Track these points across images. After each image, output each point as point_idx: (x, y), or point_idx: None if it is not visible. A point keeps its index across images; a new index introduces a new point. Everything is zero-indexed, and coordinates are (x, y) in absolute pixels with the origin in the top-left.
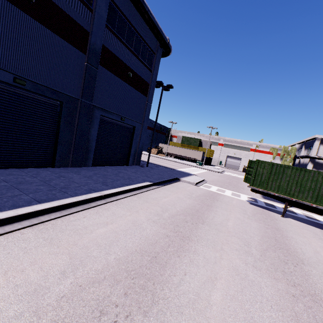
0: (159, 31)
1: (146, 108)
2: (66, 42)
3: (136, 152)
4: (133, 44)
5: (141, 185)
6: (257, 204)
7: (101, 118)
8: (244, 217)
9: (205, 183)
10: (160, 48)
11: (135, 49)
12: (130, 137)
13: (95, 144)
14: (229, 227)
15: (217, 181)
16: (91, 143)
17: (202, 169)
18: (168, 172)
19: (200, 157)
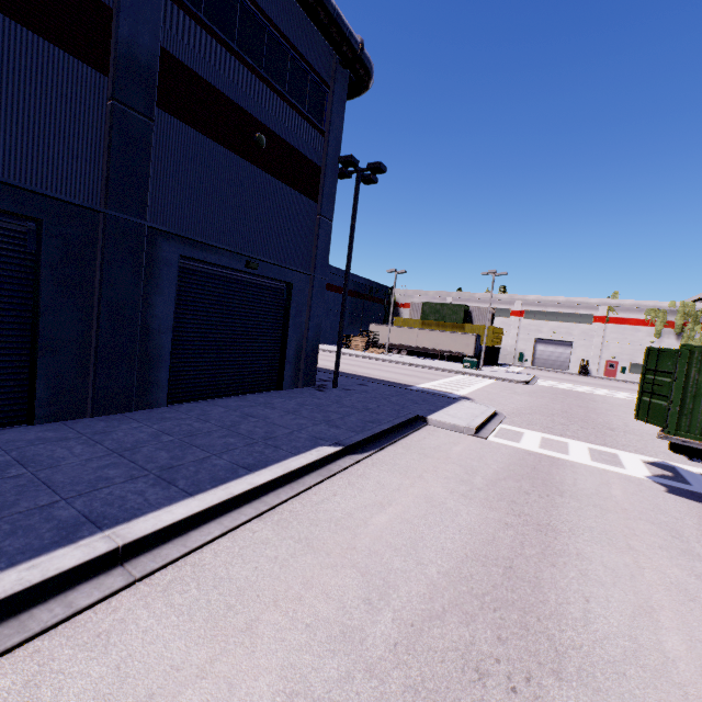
0: (331, 15)
1: (318, 232)
2: (31, 33)
3: (302, 351)
4: (264, 57)
5: (300, 464)
6: (690, 489)
7: (185, 265)
8: (699, 576)
9: (499, 423)
10: (341, 70)
11: (270, 72)
12: (282, 312)
13: (172, 339)
14: (688, 677)
15: (530, 413)
16: (156, 338)
17: (480, 378)
18: (393, 398)
19: (471, 347)
